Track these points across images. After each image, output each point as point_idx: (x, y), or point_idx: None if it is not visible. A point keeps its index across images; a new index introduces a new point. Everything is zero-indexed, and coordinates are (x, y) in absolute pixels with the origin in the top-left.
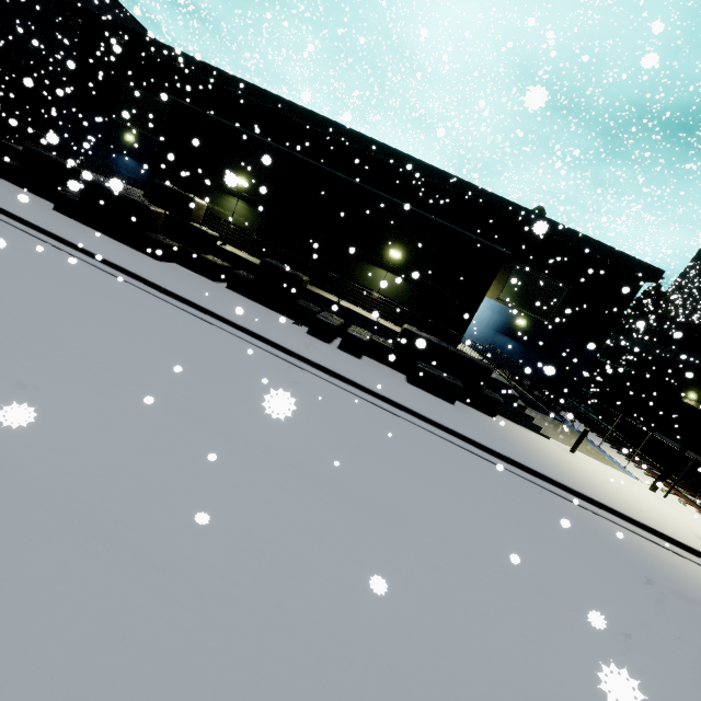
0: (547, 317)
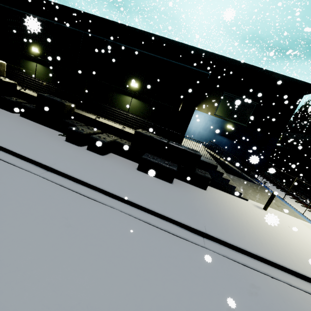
0: (245, 122)
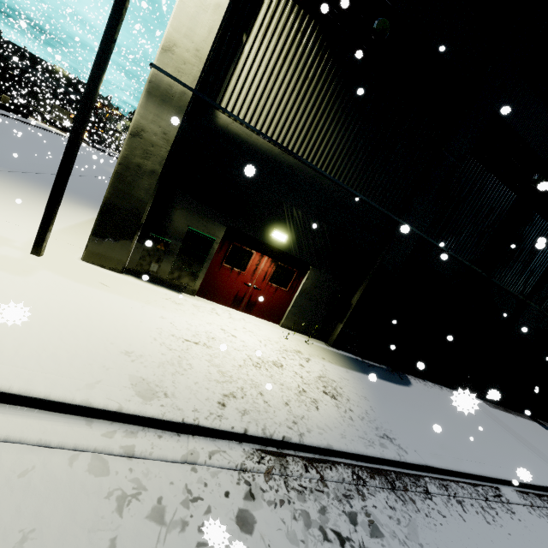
0: None
